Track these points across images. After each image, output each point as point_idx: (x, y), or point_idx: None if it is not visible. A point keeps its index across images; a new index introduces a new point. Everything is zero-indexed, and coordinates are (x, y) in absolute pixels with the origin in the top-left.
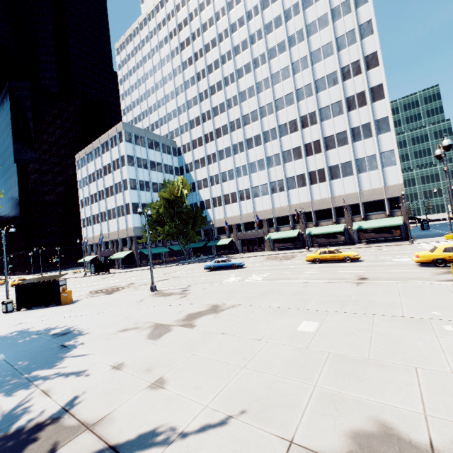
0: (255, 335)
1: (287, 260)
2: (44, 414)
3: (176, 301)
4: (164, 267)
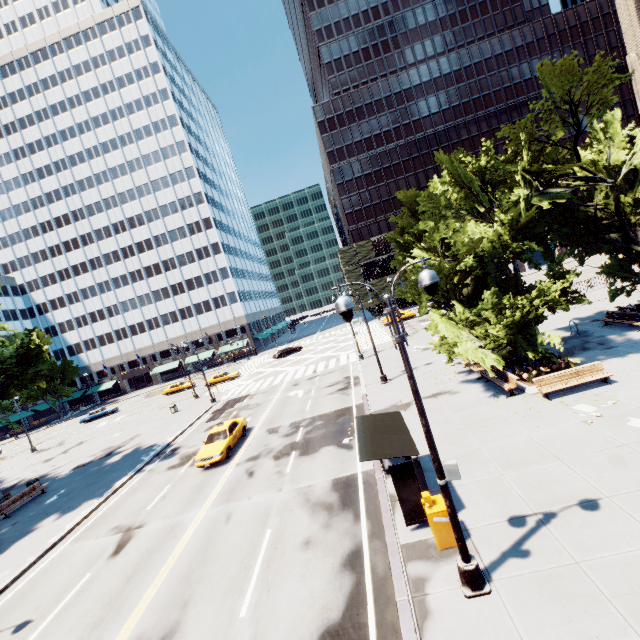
0: (94, 444)
1: (157, 395)
2: (15, 483)
3: (56, 449)
4: (33, 434)
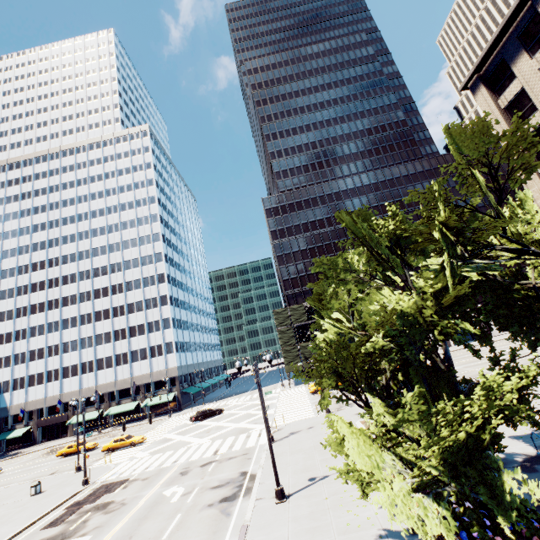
0: None
1: (55, 454)
2: None
3: None
4: None
